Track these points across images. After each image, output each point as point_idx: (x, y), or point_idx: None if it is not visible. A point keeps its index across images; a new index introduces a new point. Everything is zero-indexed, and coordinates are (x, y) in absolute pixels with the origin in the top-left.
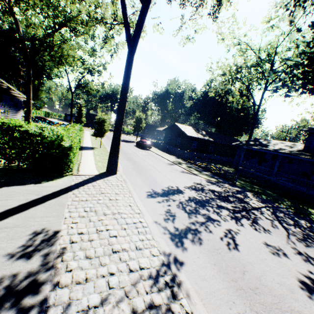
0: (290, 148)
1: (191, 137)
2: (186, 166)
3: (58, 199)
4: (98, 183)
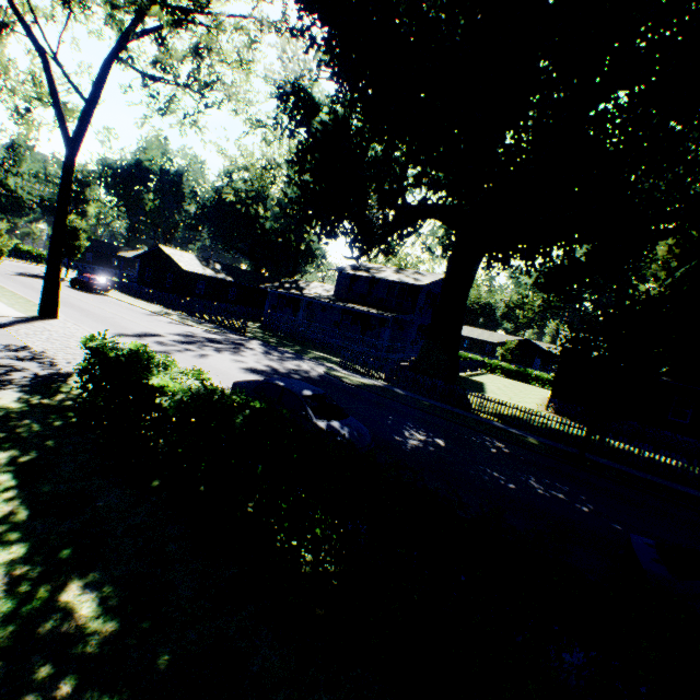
0: (327, 293)
1: (192, 273)
2: (179, 317)
3: None
4: (38, 324)
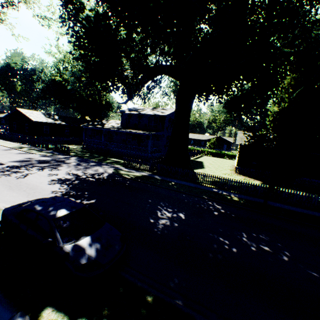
0: (117, 125)
1: (39, 122)
2: (28, 149)
3: None
4: None
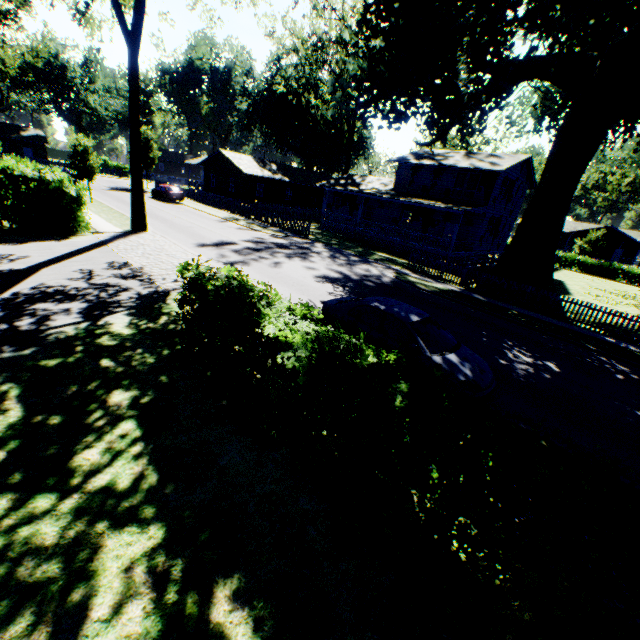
0: (384, 187)
1: (252, 176)
2: (245, 222)
3: (103, 249)
4: (133, 239)
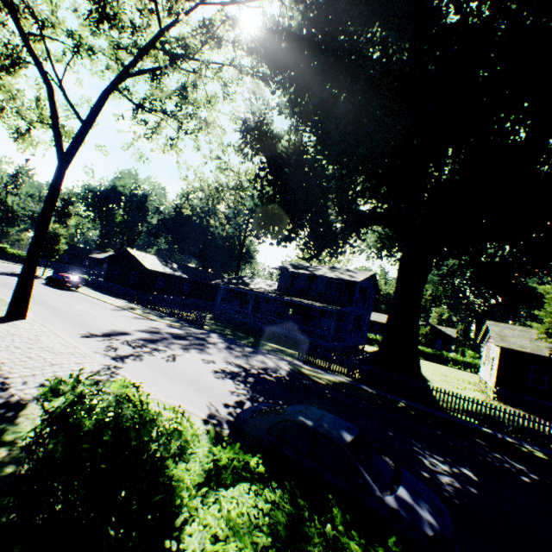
0: (270, 287)
1: (154, 271)
2: (142, 311)
3: None
4: (2, 327)
